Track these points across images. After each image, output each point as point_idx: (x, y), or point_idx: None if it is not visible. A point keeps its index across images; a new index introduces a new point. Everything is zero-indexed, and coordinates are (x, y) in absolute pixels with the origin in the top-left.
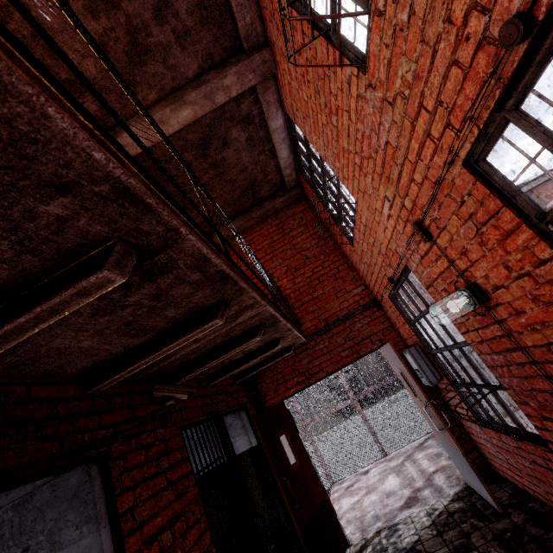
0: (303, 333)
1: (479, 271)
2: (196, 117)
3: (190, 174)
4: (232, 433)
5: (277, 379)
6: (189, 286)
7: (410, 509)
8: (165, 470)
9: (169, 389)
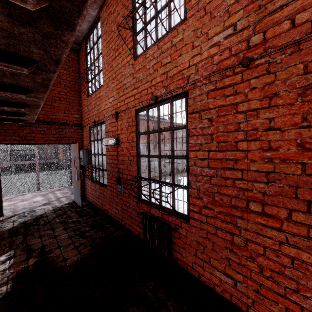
0: None
1: (122, 136)
2: None
3: None
4: None
5: (0, 132)
6: (31, 80)
7: (45, 206)
8: None
9: None
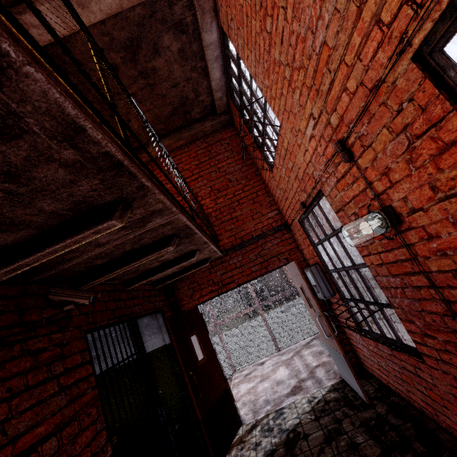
0: (220, 248)
1: (398, 193)
2: (122, 8)
3: (88, 39)
4: (148, 332)
5: (194, 287)
6: (63, 169)
7: (295, 396)
8: (58, 375)
9: (68, 293)
